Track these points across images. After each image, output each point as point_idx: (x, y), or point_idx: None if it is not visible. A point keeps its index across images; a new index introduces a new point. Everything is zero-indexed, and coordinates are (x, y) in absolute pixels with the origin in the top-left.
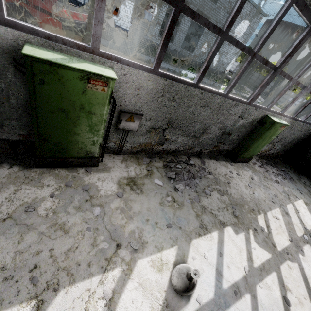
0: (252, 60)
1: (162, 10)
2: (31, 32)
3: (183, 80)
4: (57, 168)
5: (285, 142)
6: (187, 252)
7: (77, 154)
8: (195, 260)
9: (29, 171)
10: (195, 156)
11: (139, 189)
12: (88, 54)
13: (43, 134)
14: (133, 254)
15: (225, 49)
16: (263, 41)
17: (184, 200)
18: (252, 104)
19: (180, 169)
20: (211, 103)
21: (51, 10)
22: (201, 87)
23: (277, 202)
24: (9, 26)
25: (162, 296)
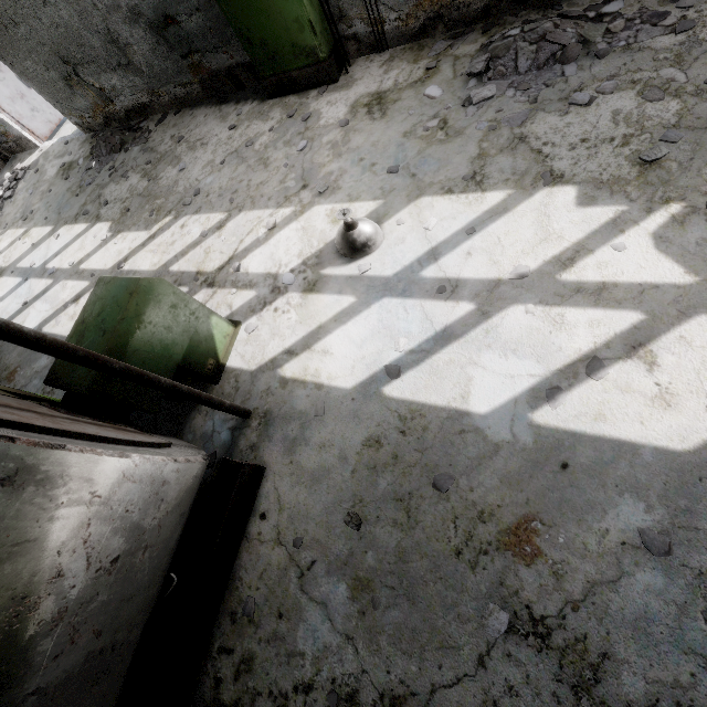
0: None
1: None
2: None
3: None
4: (288, 97)
5: None
6: (396, 212)
7: (295, 60)
8: (401, 225)
9: (264, 105)
10: None
11: (381, 111)
12: None
13: (242, 31)
14: (315, 199)
15: None
16: None
17: (470, 126)
18: None
19: (507, 41)
20: None
21: None
22: None
23: None
24: None
25: (318, 246)
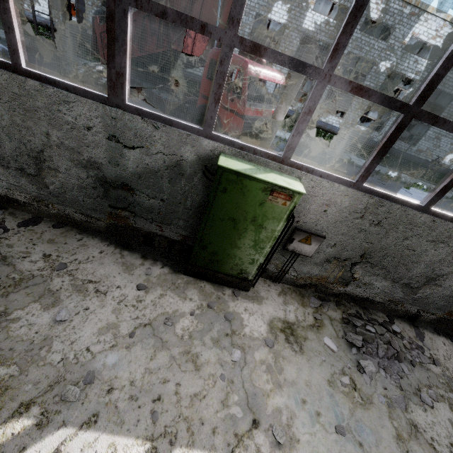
0: None
1: None
2: (229, 143)
3: (402, 200)
4: (203, 281)
5: None
6: None
7: (229, 270)
8: None
9: (177, 277)
10: (404, 318)
11: (297, 344)
12: (277, 163)
13: (205, 240)
14: (274, 450)
15: None
16: None
17: (373, 395)
18: None
19: (371, 335)
20: (452, 238)
21: (238, 109)
22: (435, 212)
23: None
24: (212, 139)
25: None
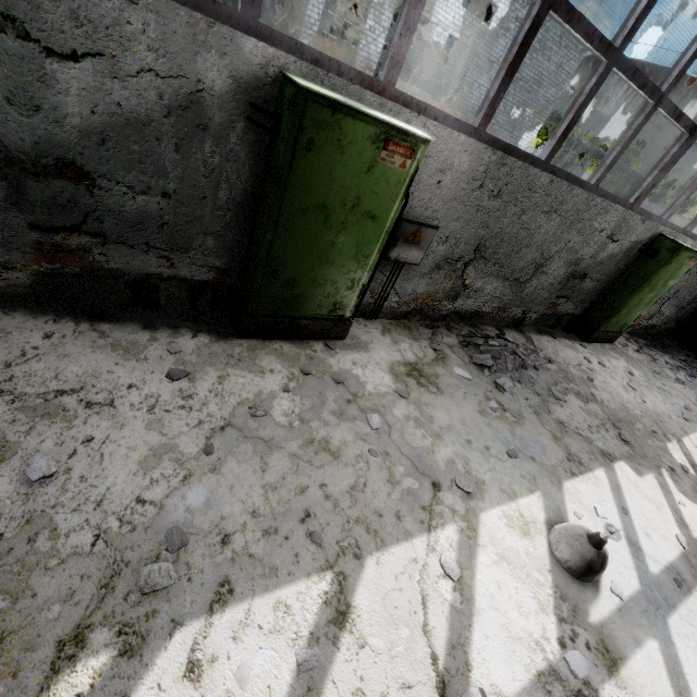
0: (654, 111)
1: (376, 40)
2: (293, 50)
3: (524, 153)
4: (274, 341)
5: (684, 300)
6: (563, 504)
7: (316, 309)
8: (582, 519)
9: (230, 344)
10: (510, 327)
11: (432, 384)
12: (376, 95)
13: (274, 261)
14: (468, 503)
15: (509, 118)
16: (680, 70)
17: (521, 409)
18: (637, 209)
19: (497, 349)
20: (564, 204)
21: None
22: (553, 169)
23: (694, 421)
24: (260, 39)
25: (546, 579)
